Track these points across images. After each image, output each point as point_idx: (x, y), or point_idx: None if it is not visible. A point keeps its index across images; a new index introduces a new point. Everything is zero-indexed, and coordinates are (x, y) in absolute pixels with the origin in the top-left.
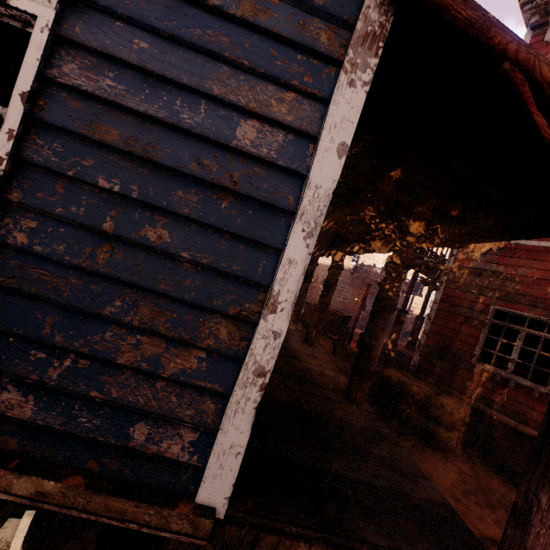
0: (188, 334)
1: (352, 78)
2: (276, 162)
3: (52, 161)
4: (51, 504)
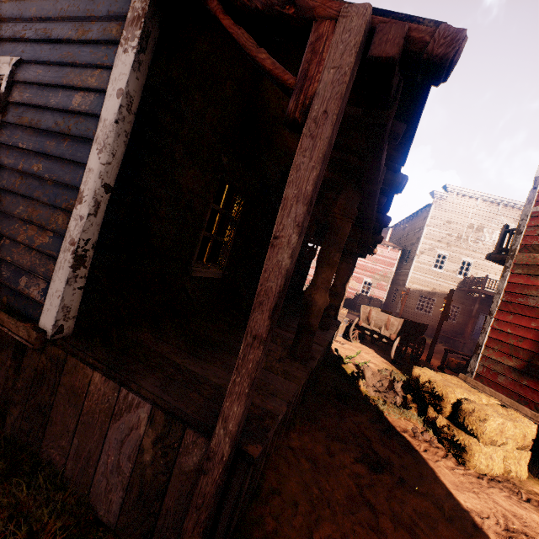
0: (45, 222)
1: (126, 48)
2: (88, 112)
3: (6, 140)
4: None
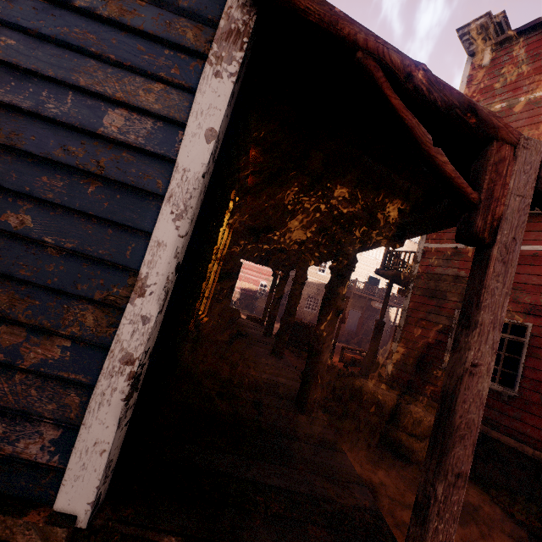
0: (50, 322)
1: (218, 70)
2: (144, 148)
3: None
4: None
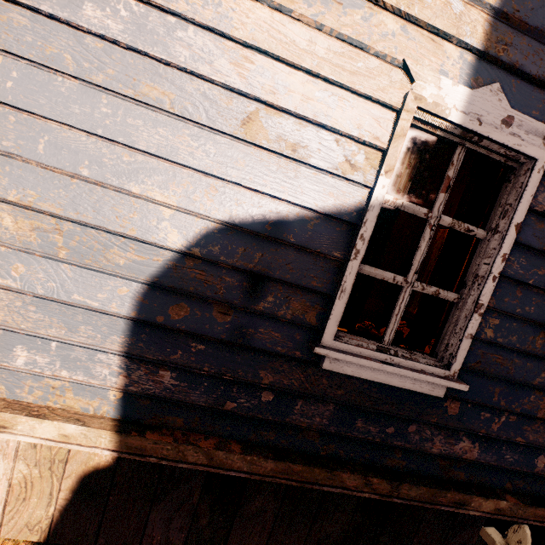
0: None
1: None
2: None
3: (519, 273)
4: (502, 515)
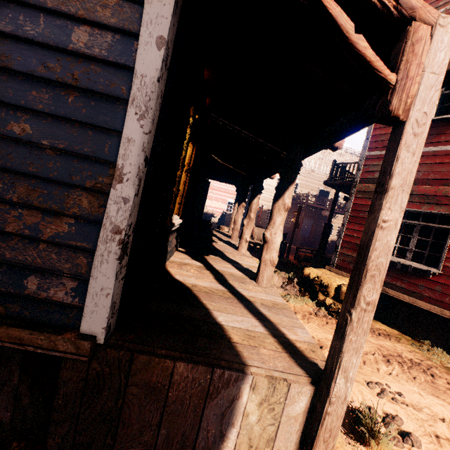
0: (57, 205)
1: None
2: (107, 59)
3: None
4: None
